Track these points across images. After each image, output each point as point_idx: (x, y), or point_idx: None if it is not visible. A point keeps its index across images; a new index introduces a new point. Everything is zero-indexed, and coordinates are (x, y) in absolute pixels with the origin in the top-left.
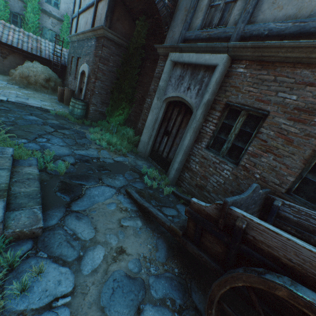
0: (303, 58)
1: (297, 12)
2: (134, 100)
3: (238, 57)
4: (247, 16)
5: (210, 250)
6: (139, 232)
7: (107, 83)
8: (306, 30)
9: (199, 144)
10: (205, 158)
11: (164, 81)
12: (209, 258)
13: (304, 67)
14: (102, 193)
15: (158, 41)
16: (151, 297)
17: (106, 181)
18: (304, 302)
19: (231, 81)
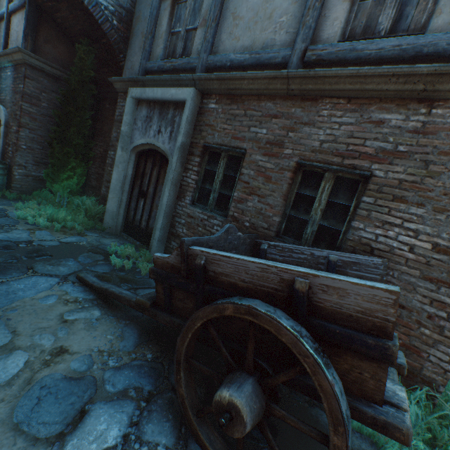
0: (264, 90)
1: (252, 44)
2: (90, 156)
3: (207, 91)
4: (208, 45)
5: (183, 311)
6: (96, 323)
7: (42, 132)
8: (262, 62)
9: (183, 200)
10: (192, 216)
11: (127, 124)
12: (182, 321)
13: (267, 99)
14: (32, 286)
15: (114, 73)
16: (106, 394)
17: (42, 269)
18: (245, 309)
19: (205, 119)
